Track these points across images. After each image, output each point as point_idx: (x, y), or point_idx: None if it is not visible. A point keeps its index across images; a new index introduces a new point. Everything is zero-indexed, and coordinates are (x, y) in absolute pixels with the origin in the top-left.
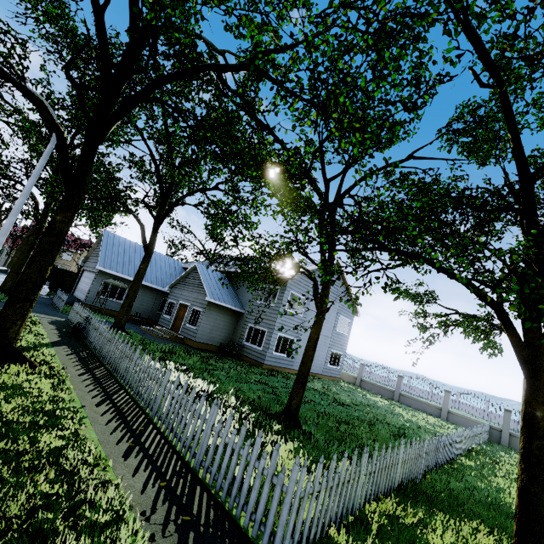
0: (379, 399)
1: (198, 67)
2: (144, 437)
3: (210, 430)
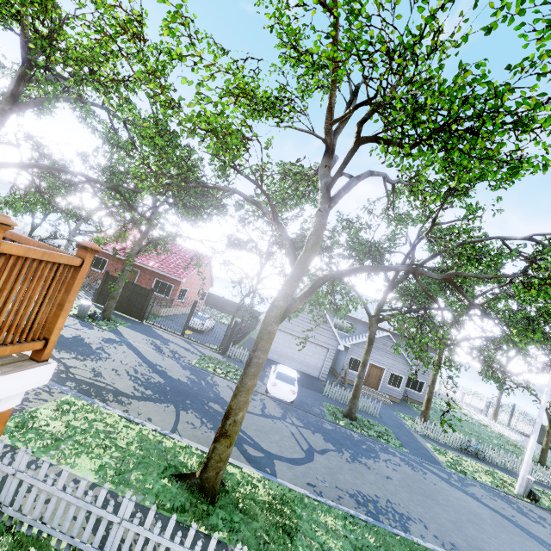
0: None
1: None
2: None
3: None
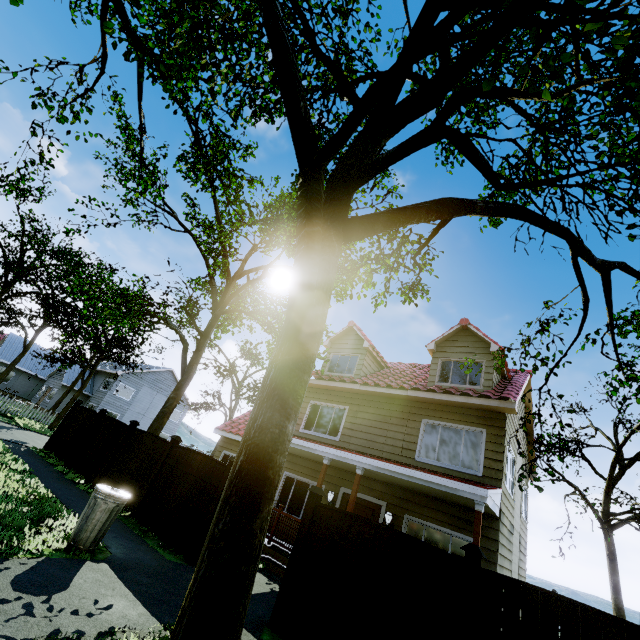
0: None
1: (32, 292)
2: None
3: None
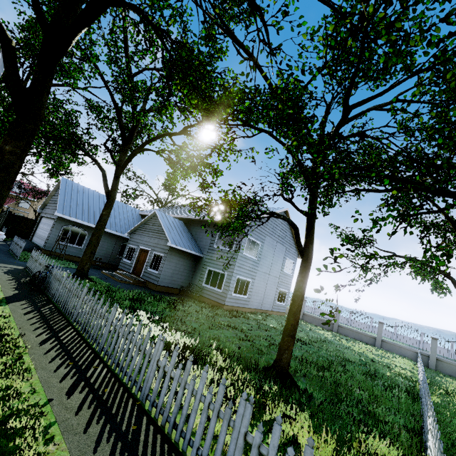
0: (324, 332)
1: None
2: (140, 445)
3: (242, 440)
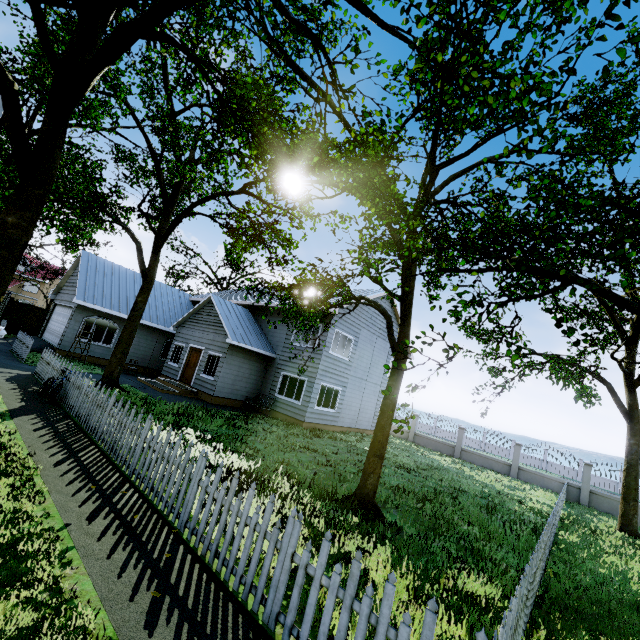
0: (440, 458)
1: None
2: (173, 573)
3: (289, 561)
